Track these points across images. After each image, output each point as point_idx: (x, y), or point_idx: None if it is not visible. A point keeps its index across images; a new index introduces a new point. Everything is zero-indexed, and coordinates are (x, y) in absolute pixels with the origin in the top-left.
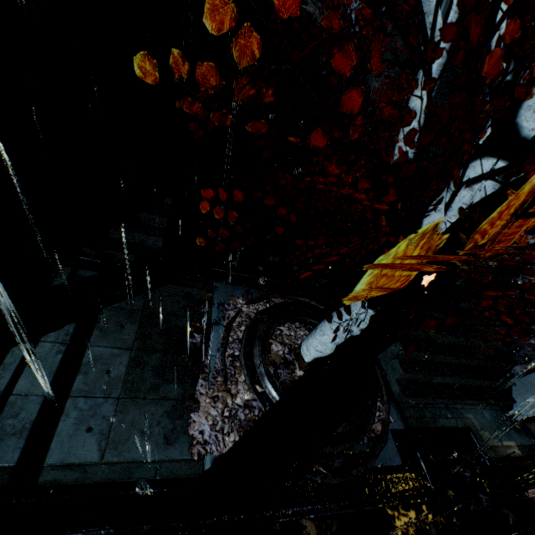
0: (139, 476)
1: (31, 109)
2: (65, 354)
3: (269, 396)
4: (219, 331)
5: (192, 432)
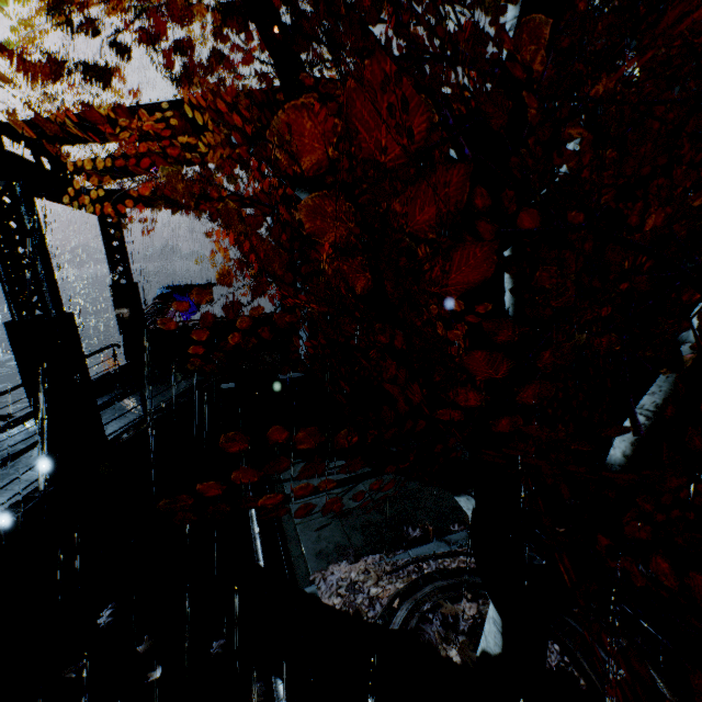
0: (292, 547)
1: (458, 353)
2: (349, 477)
3: (394, 618)
4: (440, 548)
5: (330, 567)
